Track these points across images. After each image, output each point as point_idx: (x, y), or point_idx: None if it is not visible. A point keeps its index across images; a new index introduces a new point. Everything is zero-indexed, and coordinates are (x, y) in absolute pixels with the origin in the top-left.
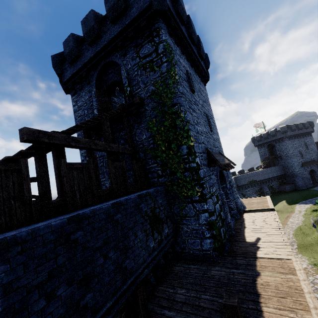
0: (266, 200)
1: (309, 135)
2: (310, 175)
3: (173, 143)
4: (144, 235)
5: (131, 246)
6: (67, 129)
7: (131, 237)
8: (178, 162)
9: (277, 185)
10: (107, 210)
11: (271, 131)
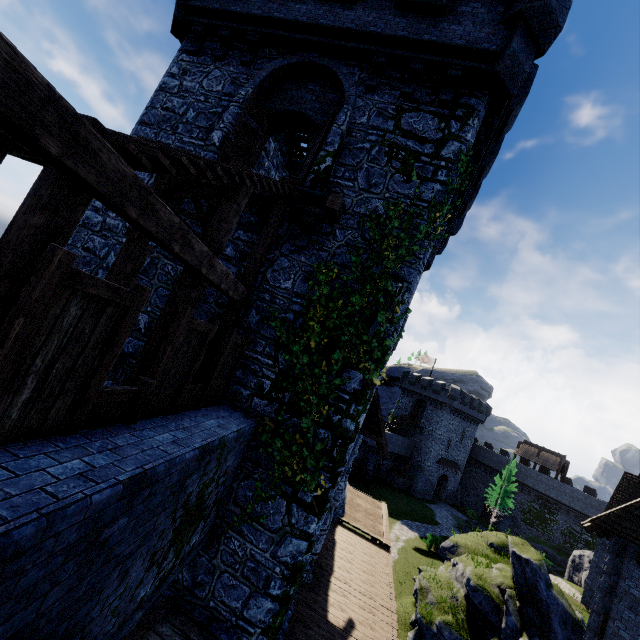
0: (380, 515)
1: (476, 424)
2: (438, 481)
3: (340, 349)
4: (143, 570)
5: (91, 618)
6: (140, 147)
7: (110, 586)
8: (322, 394)
9: (388, 467)
10: (100, 509)
11: (437, 383)
